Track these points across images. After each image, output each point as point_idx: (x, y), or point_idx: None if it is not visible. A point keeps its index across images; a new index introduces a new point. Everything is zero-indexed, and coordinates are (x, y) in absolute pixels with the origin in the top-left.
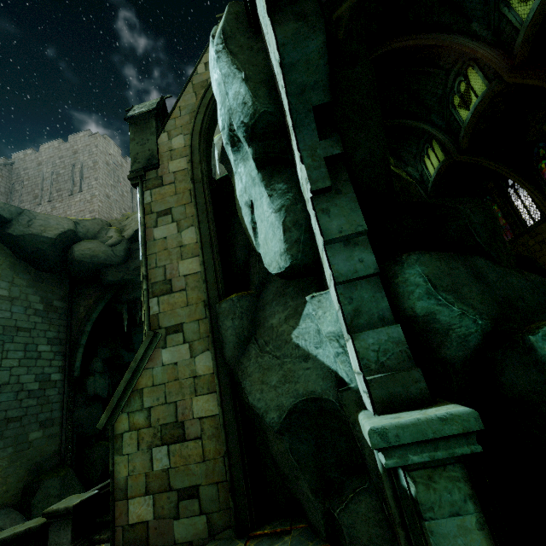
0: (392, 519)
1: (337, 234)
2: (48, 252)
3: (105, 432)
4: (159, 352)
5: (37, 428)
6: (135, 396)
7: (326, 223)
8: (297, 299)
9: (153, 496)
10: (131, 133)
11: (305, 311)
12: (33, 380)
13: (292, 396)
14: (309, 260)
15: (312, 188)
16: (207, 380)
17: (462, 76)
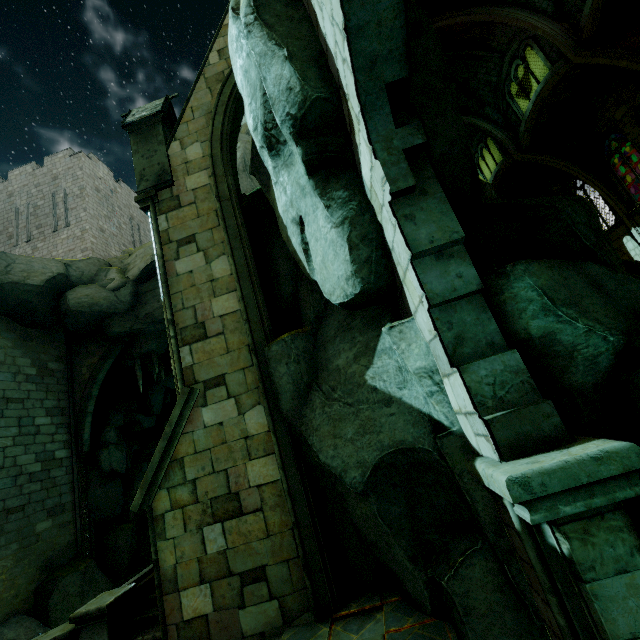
0: (516, 582)
1: (427, 244)
2: (35, 304)
3: (128, 513)
4: (199, 412)
5: (45, 517)
6: (174, 467)
7: (412, 232)
8: (367, 333)
9: (211, 584)
10: (133, 144)
11: (380, 346)
12: (34, 461)
13: (375, 449)
14: (383, 283)
15: (392, 190)
16: (262, 440)
17: (520, 59)
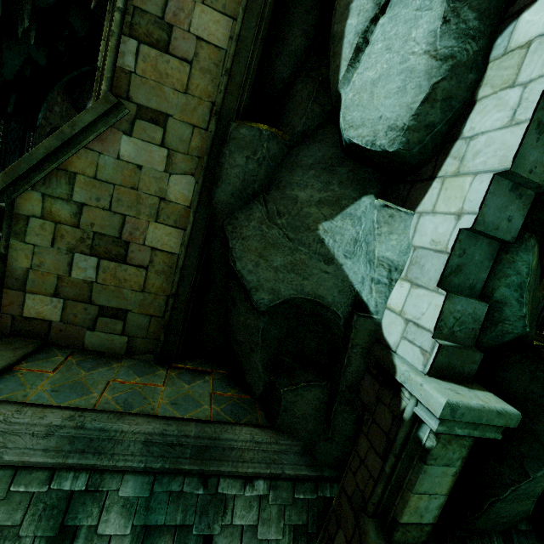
0: (335, 413)
1: (527, 171)
2: None
3: None
4: (118, 137)
5: None
6: (60, 177)
7: (529, 146)
8: (346, 189)
9: (65, 301)
10: None
11: (351, 210)
12: None
13: (294, 289)
14: (416, 161)
15: None
16: (178, 212)
17: None
